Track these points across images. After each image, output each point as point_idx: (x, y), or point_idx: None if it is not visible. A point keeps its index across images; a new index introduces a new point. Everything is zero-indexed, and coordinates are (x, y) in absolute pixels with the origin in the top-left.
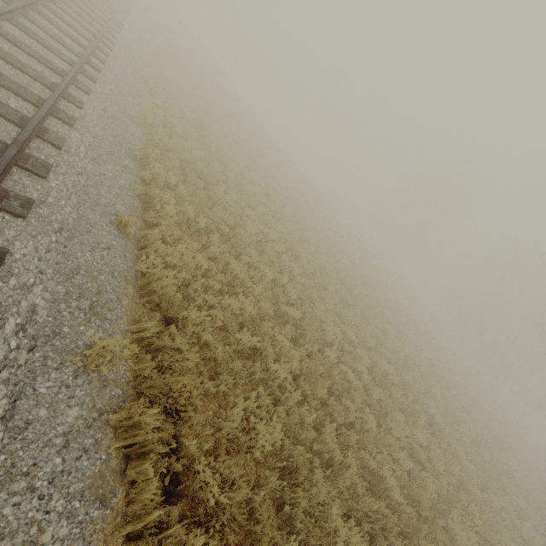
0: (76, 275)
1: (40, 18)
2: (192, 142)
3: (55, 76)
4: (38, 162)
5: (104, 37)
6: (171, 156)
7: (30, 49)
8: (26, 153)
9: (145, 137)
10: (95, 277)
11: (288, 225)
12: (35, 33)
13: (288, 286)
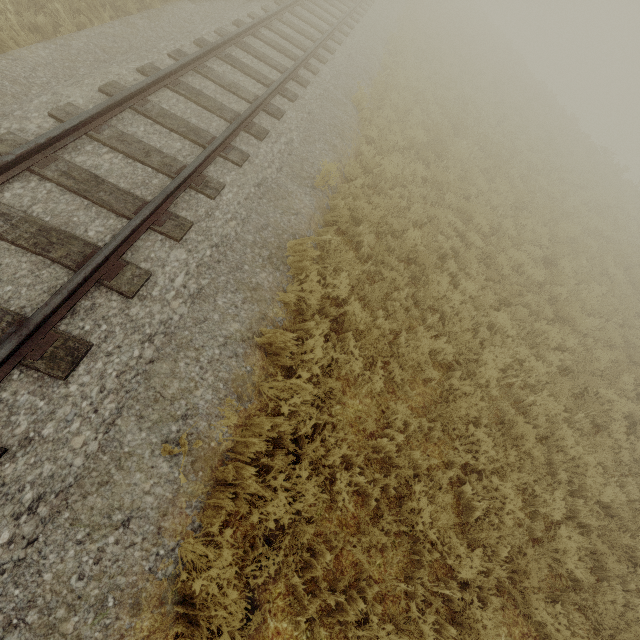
0: (12, 631)
1: (222, 65)
2: (413, 189)
3: (197, 152)
4: (66, 346)
5: (313, 58)
6: (362, 230)
7: (176, 120)
8: (52, 332)
9: (324, 208)
10: (55, 626)
11: (589, 326)
12: (198, 92)
13: (562, 534)
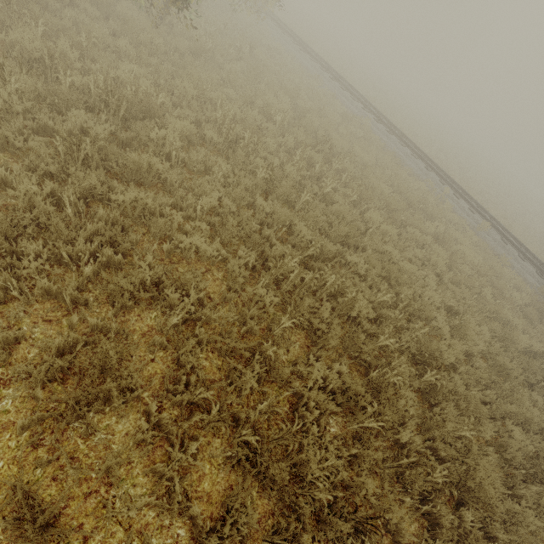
0: None
1: None
2: None
3: None
4: None
5: None
6: None
7: None
8: None
9: None
10: None
11: None
12: None
13: None
